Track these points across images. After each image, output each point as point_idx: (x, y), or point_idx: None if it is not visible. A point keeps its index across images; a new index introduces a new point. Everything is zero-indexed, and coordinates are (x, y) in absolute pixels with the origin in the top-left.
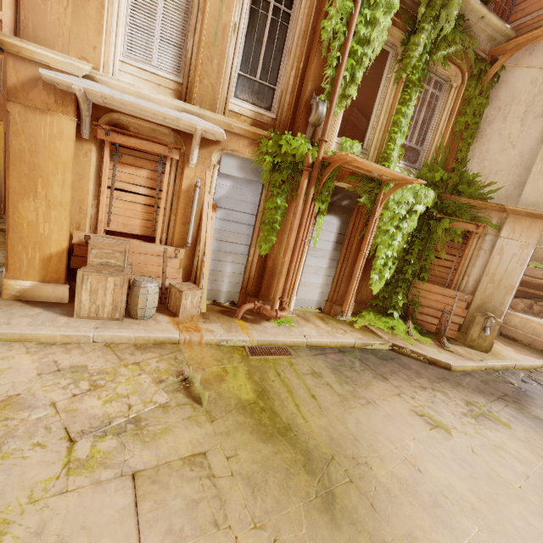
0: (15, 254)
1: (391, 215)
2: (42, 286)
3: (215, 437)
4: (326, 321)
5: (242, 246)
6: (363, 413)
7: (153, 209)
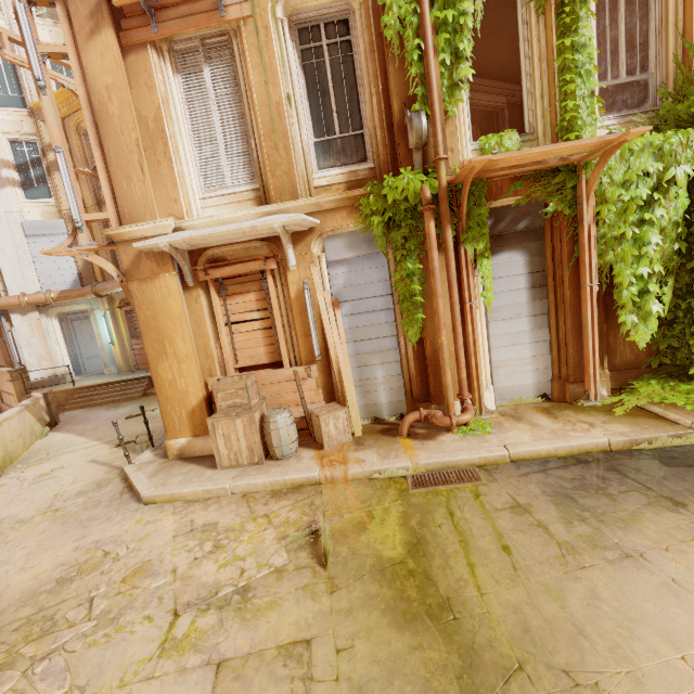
0: (167, 415)
1: (618, 207)
2: (195, 440)
3: (330, 616)
4: (554, 415)
5: (387, 339)
6: (608, 579)
7: (272, 331)
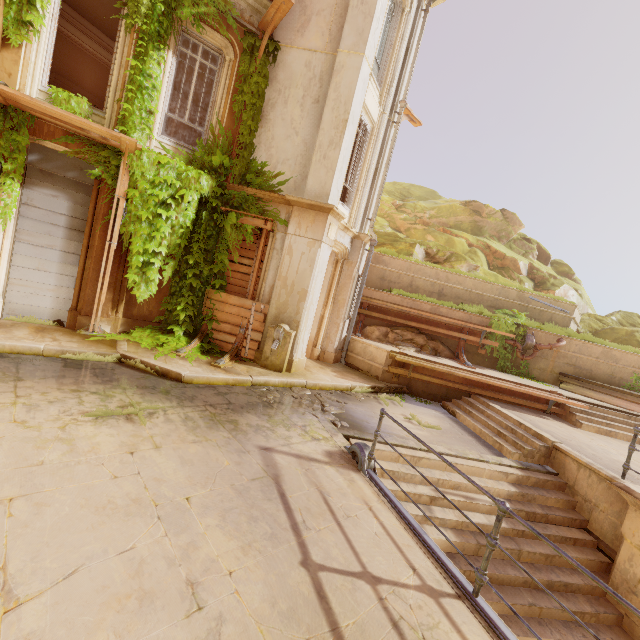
0: None
1: (145, 197)
2: None
3: None
4: (42, 332)
5: None
6: None
7: None
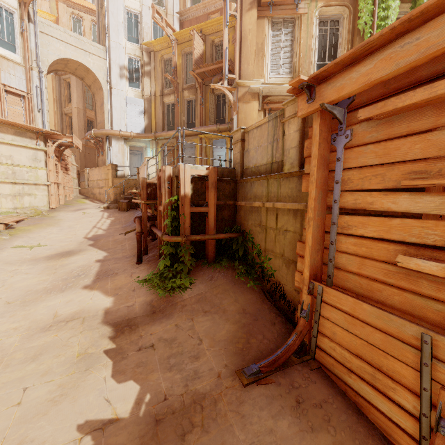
0: None
1: None
2: None
3: None
4: None
5: None
6: None
7: None
